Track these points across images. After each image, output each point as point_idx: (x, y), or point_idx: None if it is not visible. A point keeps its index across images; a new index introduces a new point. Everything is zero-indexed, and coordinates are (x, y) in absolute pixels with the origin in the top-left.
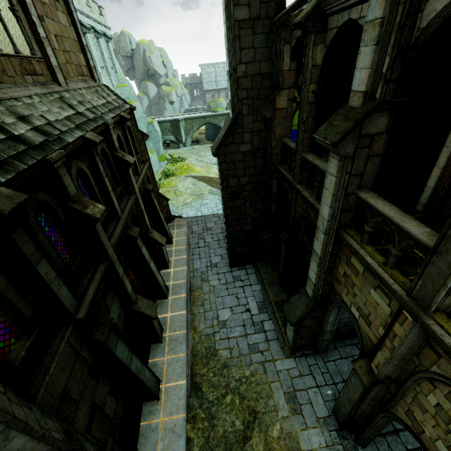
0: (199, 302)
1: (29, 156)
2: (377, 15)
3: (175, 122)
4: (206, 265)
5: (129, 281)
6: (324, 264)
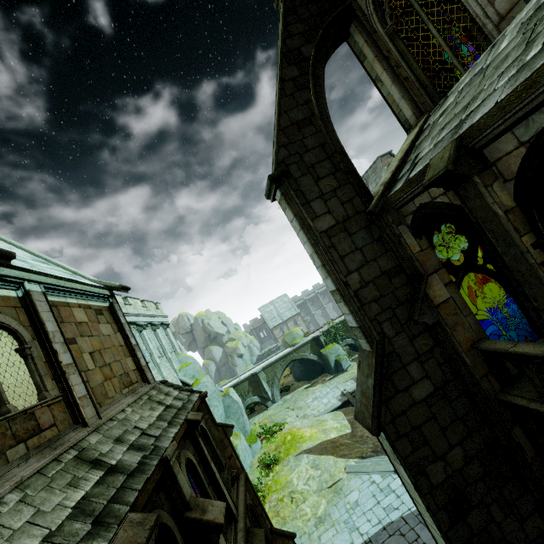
0: None
1: None
2: None
3: (253, 378)
4: None
5: None
6: None
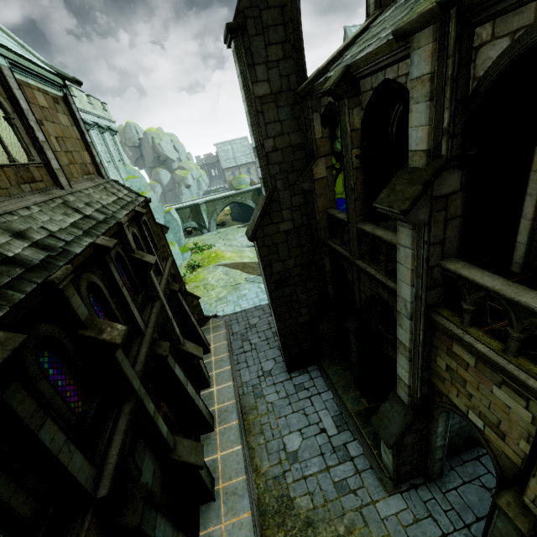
0: (257, 429)
1: (27, 281)
2: (424, 71)
3: (195, 207)
4: (257, 375)
5: (161, 415)
6: (417, 358)
